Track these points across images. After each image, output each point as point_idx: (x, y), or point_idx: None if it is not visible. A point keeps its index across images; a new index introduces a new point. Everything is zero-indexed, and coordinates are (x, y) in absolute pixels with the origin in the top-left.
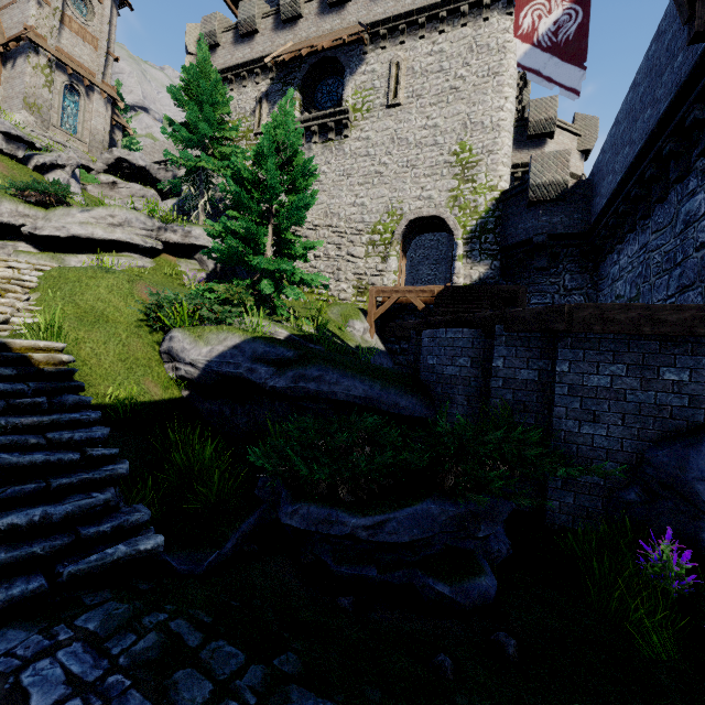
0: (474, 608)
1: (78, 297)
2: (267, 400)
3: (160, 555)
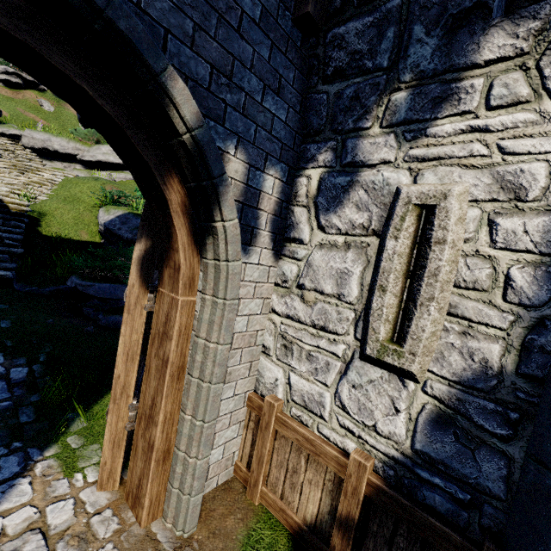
0: (107, 326)
1: (72, 190)
2: (127, 246)
3: (14, 283)
